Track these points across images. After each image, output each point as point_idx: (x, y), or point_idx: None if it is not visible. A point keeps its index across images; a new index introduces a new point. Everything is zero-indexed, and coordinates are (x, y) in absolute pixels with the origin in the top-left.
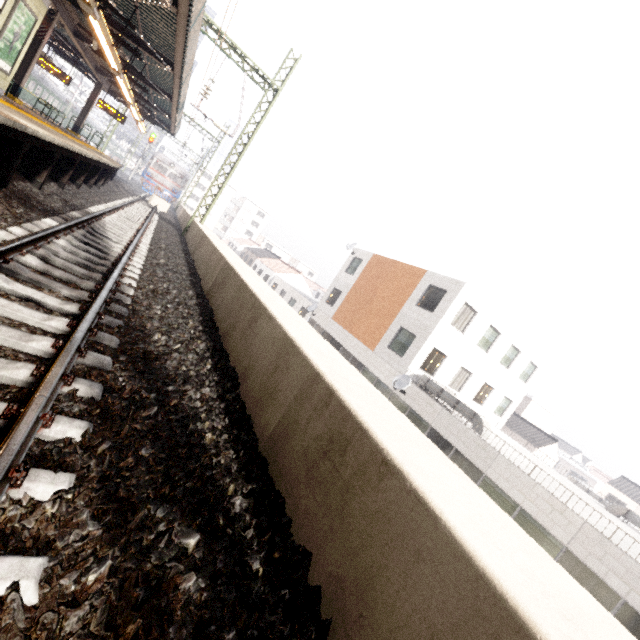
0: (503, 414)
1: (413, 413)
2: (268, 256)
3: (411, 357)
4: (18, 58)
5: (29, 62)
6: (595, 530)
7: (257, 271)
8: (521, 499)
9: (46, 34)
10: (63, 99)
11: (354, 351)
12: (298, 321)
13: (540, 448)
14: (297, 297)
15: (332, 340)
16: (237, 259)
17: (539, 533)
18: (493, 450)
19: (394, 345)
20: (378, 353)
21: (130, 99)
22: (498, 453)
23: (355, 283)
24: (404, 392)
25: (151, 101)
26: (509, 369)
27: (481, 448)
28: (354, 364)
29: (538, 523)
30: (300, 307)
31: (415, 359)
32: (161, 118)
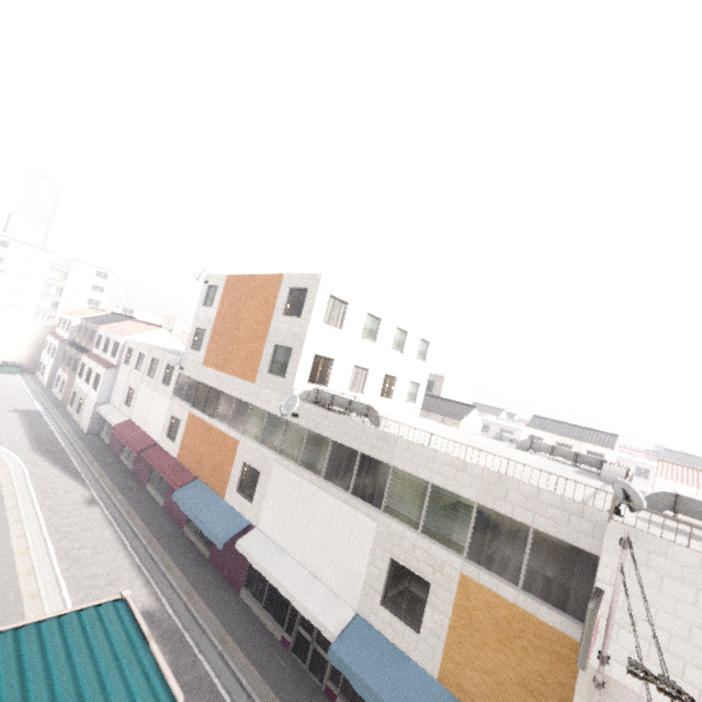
0: (416, 399)
1: (312, 434)
2: (116, 320)
3: (293, 373)
4: None
5: None
6: (493, 472)
7: (103, 342)
8: (429, 475)
9: None
10: None
11: (235, 392)
12: None
13: (464, 419)
14: (158, 355)
15: (210, 389)
16: None
17: (453, 501)
18: (392, 437)
19: (274, 367)
20: (260, 383)
21: None
22: (397, 438)
23: (217, 314)
24: (297, 415)
25: None
26: (404, 353)
27: (382, 440)
28: (240, 407)
29: (449, 491)
30: (165, 365)
31: (298, 374)
32: None
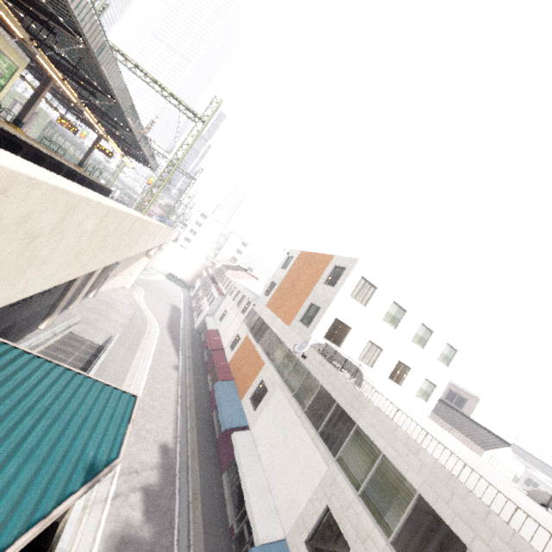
0: (428, 399)
1: (310, 375)
2: (237, 269)
3: (314, 326)
4: (4, 91)
5: (31, 107)
6: (444, 469)
7: (225, 279)
8: (383, 444)
9: (44, 90)
10: (97, 160)
11: (276, 329)
12: (49, 176)
13: (490, 450)
14: (246, 294)
15: (263, 323)
16: (113, 204)
17: (397, 480)
18: (365, 399)
19: (305, 319)
20: (292, 327)
21: (101, 132)
22: (369, 401)
23: (286, 275)
24: (305, 357)
25: (131, 143)
26: (424, 349)
27: (356, 398)
28: (275, 340)
29: (397, 469)
30: (247, 301)
31: (317, 327)
32: (144, 158)
